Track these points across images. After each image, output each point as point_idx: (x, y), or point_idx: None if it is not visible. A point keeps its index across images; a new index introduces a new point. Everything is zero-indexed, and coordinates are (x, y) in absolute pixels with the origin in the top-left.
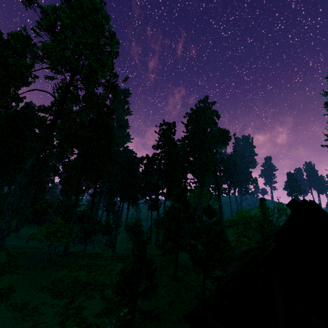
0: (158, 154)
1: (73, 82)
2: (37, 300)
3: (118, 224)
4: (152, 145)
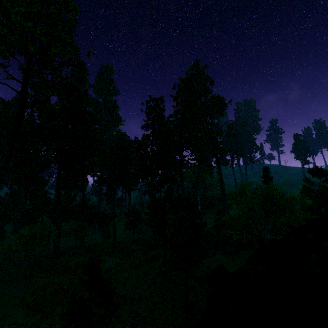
0: (149, 135)
1: (33, 67)
2: (8, 320)
3: (114, 213)
4: (141, 126)
